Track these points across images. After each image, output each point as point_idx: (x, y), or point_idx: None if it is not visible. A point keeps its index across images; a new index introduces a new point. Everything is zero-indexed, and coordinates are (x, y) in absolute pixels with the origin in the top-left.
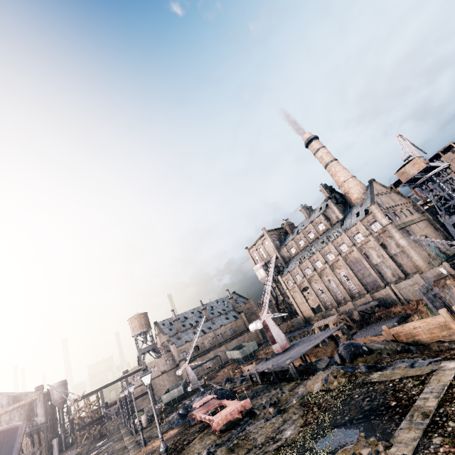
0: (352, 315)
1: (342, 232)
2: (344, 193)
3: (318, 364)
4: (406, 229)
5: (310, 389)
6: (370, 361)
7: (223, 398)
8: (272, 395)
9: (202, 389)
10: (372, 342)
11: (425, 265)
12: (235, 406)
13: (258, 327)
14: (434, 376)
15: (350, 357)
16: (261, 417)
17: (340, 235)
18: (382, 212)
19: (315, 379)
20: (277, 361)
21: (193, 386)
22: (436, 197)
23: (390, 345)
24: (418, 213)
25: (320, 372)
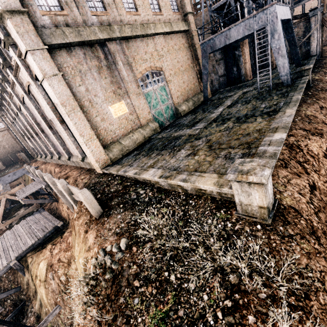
0: None
1: None
2: None
3: None
4: (108, 49)
5: None
6: None
7: None
8: None
9: None
10: None
11: (93, 157)
12: None
13: None
14: None
15: None
16: None
17: None
18: None
19: None
20: None
21: None
22: None
23: None
24: (176, 13)
25: None
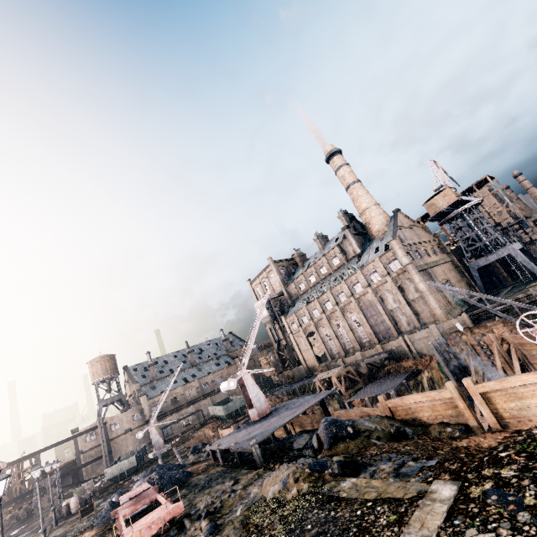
0: (359, 367)
1: (357, 270)
2: (365, 223)
3: (296, 442)
4: (428, 272)
5: (265, 493)
6: (353, 450)
7: (170, 484)
8: (222, 491)
9: (159, 462)
10: (366, 415)
11: (443, 315)
12: (160, 513)
13: (231, 387)
14: (417, 511)
15: (329, 442)
16: (189, 536)
17: (355, 273)
18: (404, 249)
19: (275, 476)
20: (245, 436)
21: (156, 452)
22: (464, 237)
23: (383, 424)
24: (443, 254)
25: (284, 465)
